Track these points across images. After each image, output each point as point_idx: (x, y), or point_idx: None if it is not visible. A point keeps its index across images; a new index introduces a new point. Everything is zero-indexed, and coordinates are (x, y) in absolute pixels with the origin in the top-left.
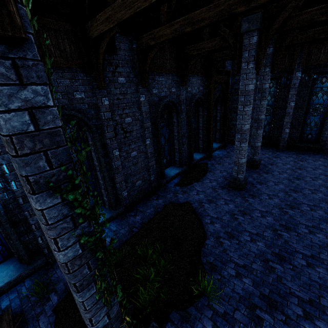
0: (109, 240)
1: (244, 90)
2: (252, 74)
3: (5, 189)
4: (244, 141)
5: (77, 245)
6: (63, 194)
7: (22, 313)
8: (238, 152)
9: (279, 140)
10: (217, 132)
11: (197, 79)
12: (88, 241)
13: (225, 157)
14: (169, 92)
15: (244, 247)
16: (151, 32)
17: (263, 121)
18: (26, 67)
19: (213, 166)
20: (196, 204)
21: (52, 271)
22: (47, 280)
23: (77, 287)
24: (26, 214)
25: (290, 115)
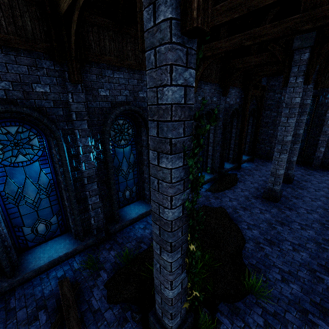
0: (148, 231)
1: (289, 103)
2: (300, 87)
3: (77, 169)
4: (284, 152)
5: (181, 207)
6: (189, 158)
7: (79, 283)
8: (277, 163)
9: (312, 158)
10: (247, 145)
11: (235, 91)
12: (188, 206)
13: (254, 169)
14: (211, 100)
15: (287, 255)
16: (209, 44)
17: (301, 136)
18: (191, 55)
19: (243, 177)
20: (230, 210)
21: (98, 251)
22: (95, 259)
23: (171, 247)
24: (87, 194)
25: (327, 133)
